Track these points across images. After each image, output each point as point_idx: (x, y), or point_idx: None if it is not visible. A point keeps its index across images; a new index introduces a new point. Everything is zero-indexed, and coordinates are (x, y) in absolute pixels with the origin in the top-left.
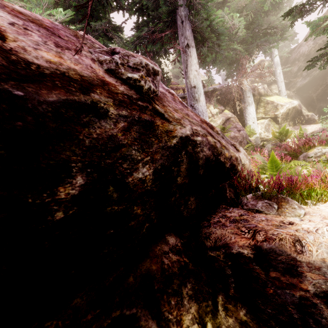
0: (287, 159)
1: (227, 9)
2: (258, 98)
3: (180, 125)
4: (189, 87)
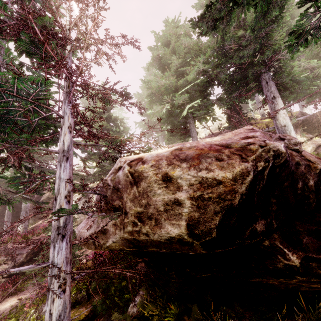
0: None
1: (303, 59)
2: None
3: (318, 164)
4: (279, 126)
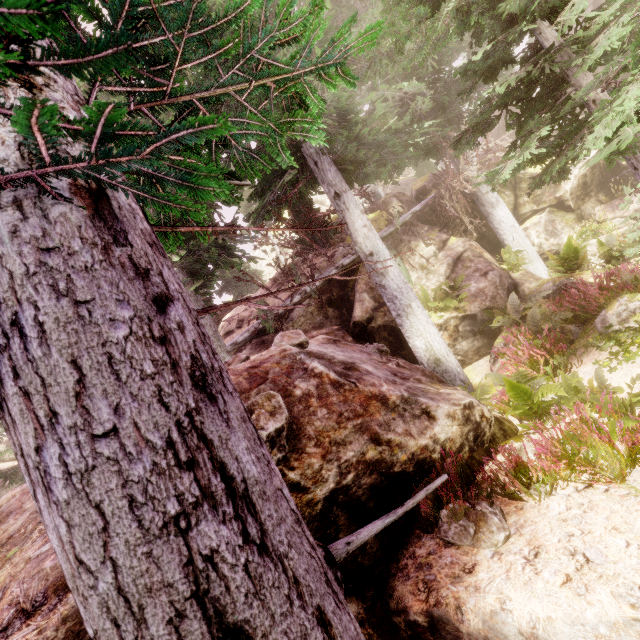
0: (559, 348)
1: (382, 86)
2: (510, 177)
3: (320, 484)
4: (363, 257)
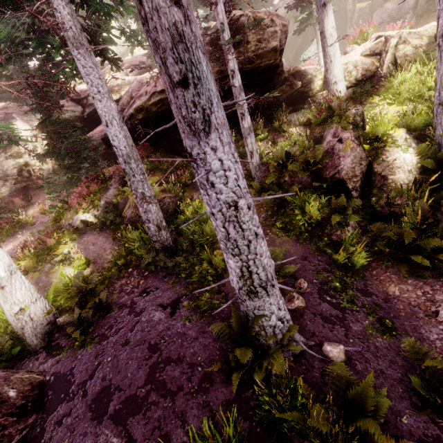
0: None
1: None
2: None
3: None
4: None
